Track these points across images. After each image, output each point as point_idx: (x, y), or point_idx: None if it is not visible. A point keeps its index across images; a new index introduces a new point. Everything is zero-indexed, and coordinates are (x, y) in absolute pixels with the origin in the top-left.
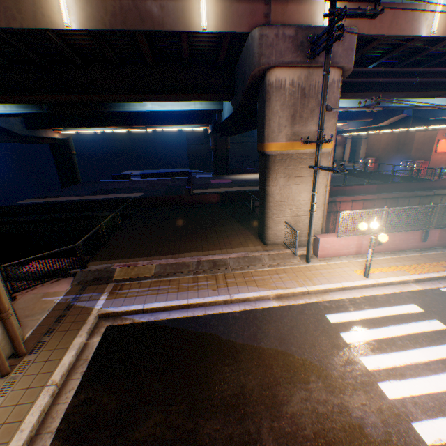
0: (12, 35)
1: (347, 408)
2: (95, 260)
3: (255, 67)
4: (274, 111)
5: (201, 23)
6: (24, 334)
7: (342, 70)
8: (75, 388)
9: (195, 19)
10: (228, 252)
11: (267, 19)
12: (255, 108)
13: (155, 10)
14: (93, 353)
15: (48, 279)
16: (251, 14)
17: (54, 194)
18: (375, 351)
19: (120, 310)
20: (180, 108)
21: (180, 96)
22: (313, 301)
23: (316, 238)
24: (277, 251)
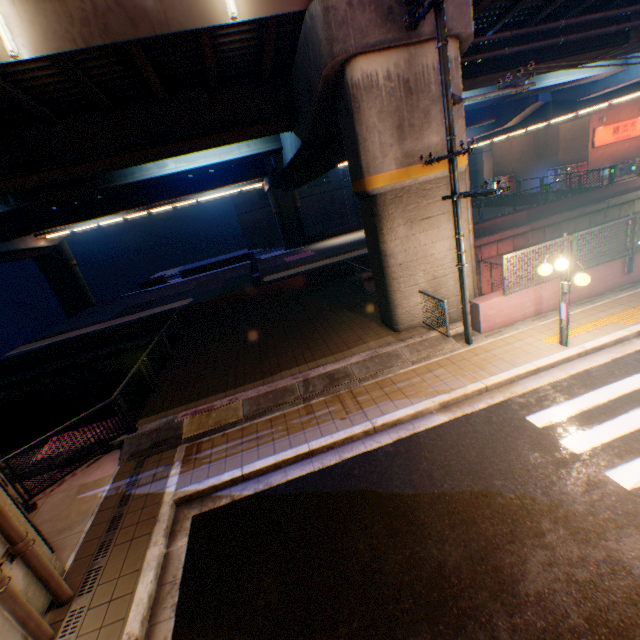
0: None
1: (620, 562)
2: (147, 416)
3: (326, 62)
4: (370, 126)
5: (226, 9)
6: (63, 564)
7: (458, 40)
8: (169, 637)
9: (216, 5)
10: (346, 356)
11: None
12: (334, 131)
13: (150, 3)
14: (183, 568)
15: (80, 462)
16: None
17: (59, 329)
18: (624, 457)
19: (206, 486)
20: (218, 159)
21: (216, 138)
22: (499, 400)
23: (472, 305)
24: (417, 337)
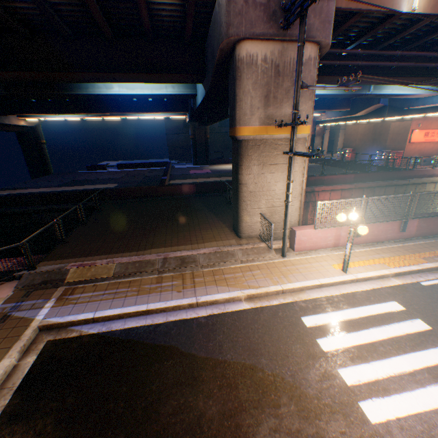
0: None
1: None
2: (48, 260)
3: (223, 39)
4: (246, 91)
5: None
6: None
7: (319, 45)
8: None
9: None
10: (199, 247)
11: None
12: (228, 90)
13: None
14: (23, 378)
15: None
16: None
17: (20, 185)
18: (355, 361)
19: (65, 320)
20: (150, 92)
21: (145, 76)
22: (289, 301)
23: (292, 231)
24: (251, 245)
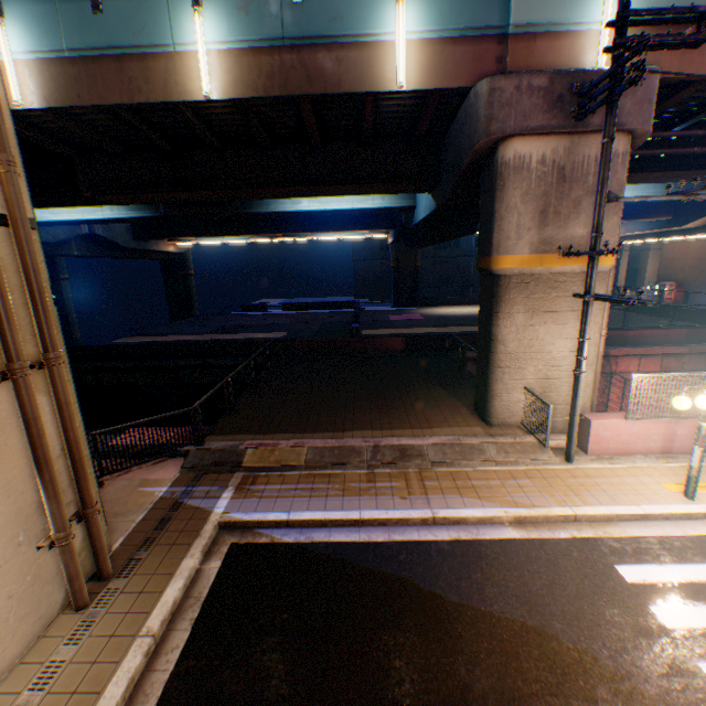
0: (134, 113)
1: None
2: (216, 434)
3: (480, 137)
4: (511, 205)
5: (395, 78)
6: (111, 544)
7: (631, 135)
8: (181, 646)
9: (387, 74)
10: (425, 434)
11: (500, 65)
12: (472, 202)
13: (329, 66)
14: (210, 588)
15: (149, 457)
16: (474, 59)
17: (161, 330)
18: None
19: (251, 518)
20: (350, 205)
21: (353, 187)
22: (587, 535)
23: (583, 419)
24: (510, 437)
